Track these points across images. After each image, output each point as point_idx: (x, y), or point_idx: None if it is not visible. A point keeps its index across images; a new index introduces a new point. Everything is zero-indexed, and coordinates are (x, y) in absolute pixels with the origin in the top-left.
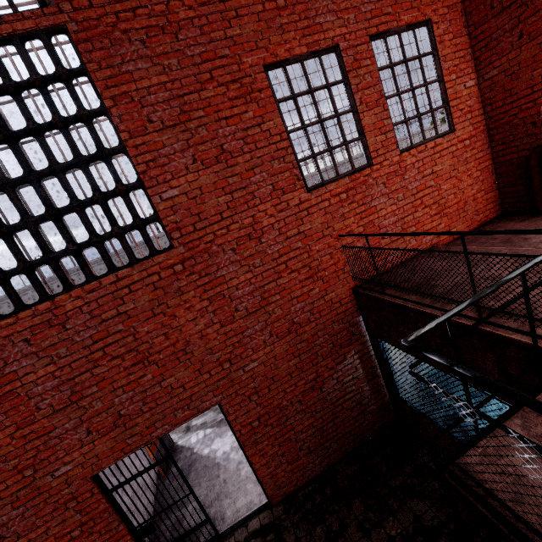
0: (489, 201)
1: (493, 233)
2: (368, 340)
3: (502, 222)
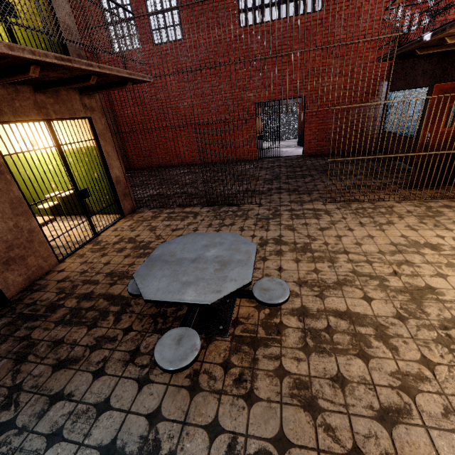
0: None
1: None
2: (384, 98)
3: None
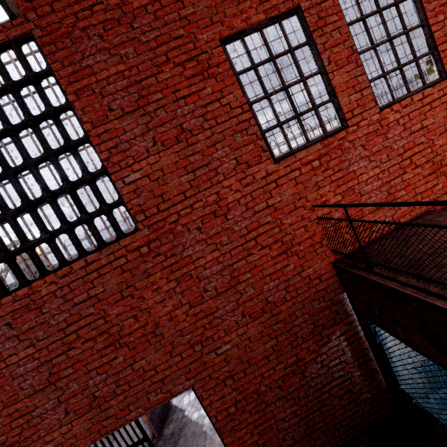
0: None
1: None
2: (356, 320)
3: None
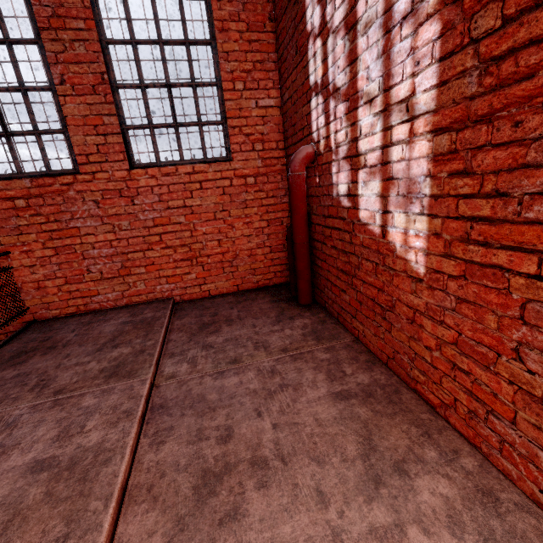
0: (277, 261)
1: None
2: None
3: (268, 293)
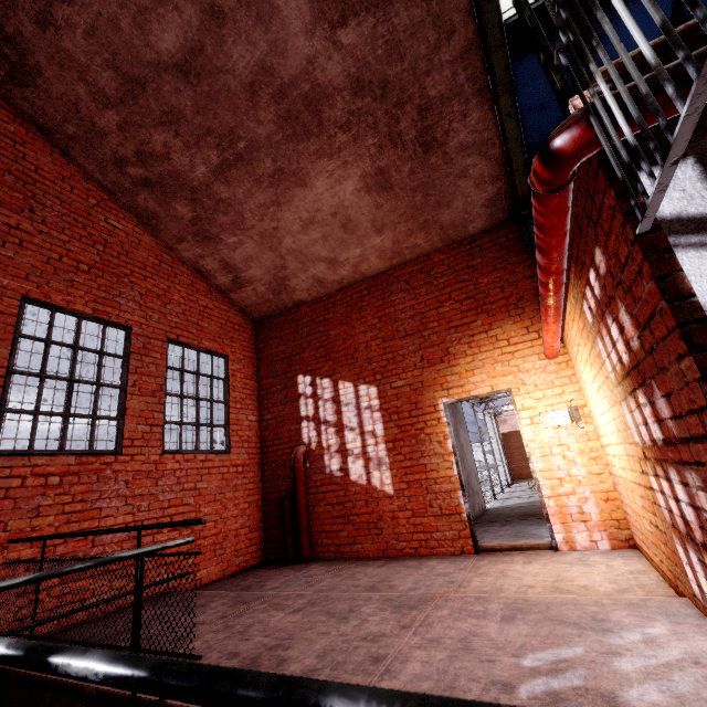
0: (253, 541)
1: (162, 525)
2: None
3: (258, 569)
